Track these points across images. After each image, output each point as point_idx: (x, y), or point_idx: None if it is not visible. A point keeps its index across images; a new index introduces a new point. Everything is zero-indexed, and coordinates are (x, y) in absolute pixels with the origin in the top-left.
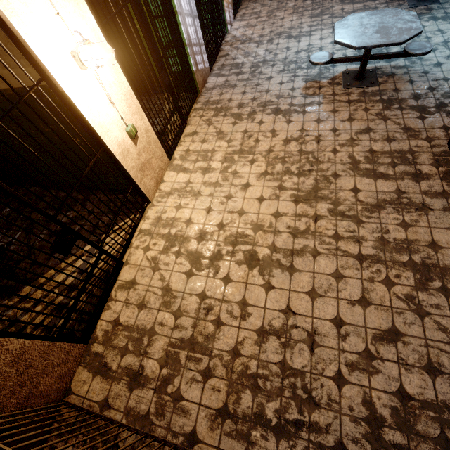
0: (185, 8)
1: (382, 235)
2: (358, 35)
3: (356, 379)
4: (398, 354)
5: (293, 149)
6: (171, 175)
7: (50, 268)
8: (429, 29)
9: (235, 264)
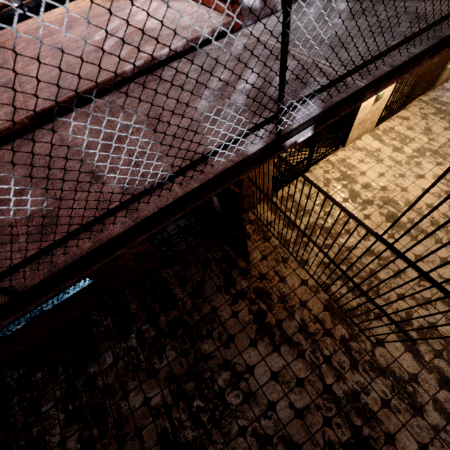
0: None
1: None
2: None
3: (411, 303)
4: (448, 313)
5: None
6: (368, 138)
7: None
8: None
9: (378, 213)
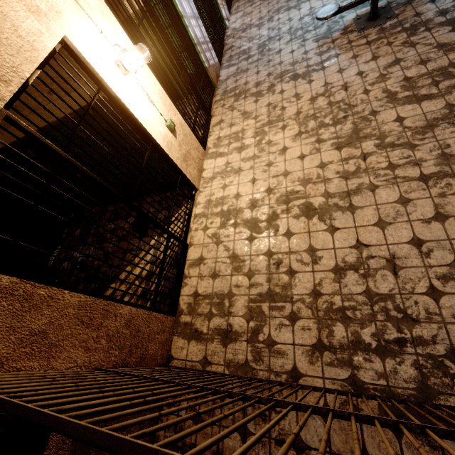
0: (188, 11)
1: (443, 151)
2: None
3: (453, 288)
4: None
5: (322, 104)
6: (209, 163)
7: (126, 266)
8: None
9: (293, 219)
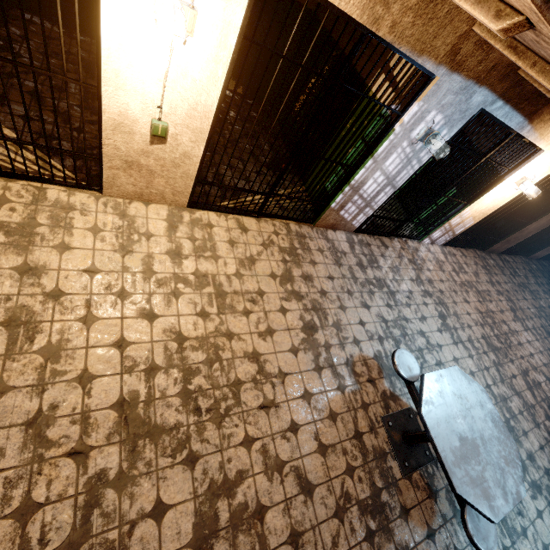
0: (389, 166)
1: None
2: (446, 409)
3: None
4: None
5: (240, 370)
6: (160, 212)
7: None
8: (539, 528)
9: None
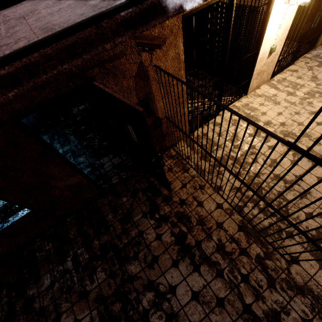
0: None
1: None
2: None
3: (320, 221)
4: None
5: None
6: (266, 87)
7: None
8: None
9: (280, 144)
